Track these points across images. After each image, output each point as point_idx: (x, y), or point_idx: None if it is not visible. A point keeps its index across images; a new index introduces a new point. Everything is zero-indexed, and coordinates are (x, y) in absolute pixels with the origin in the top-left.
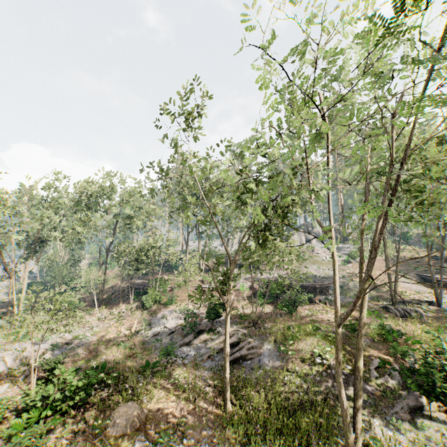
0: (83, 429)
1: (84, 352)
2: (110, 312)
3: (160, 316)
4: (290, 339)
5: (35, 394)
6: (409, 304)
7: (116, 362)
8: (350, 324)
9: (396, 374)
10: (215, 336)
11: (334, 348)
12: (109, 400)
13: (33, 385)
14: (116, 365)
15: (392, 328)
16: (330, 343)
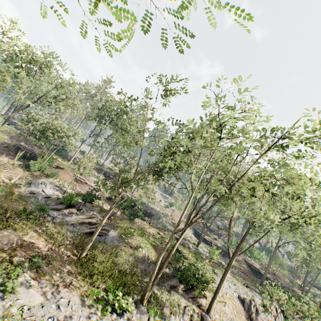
0: None
1: None
2: None
3: (41, 181)
4: (129, 233)
5: None
6: (187, 241)
7: None
8: (160, 238)
9: (172, 269)
10: (80, 213)
11: (150, 247)
12: None
13: None
14: None
15: (178, 248)
16: (148, 244)
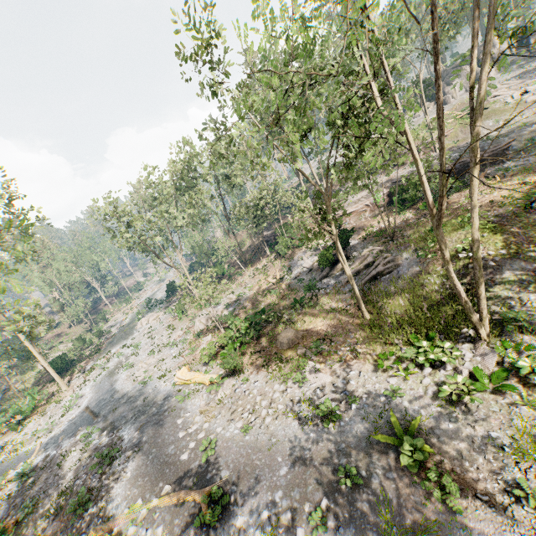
0: (263, 350)
1: (248, 304)
2: (256, 269)
3: (297, 259)
4: (431, 241)
5: (225, 337)
6: None
7: (273, 305)
8: (523, 197)
9: None
10: (351, 262)
11: (487, 236)
12: (274, 331)
13: (223, 332)
14: (273, 307)
15: None
16: (481, 232)
